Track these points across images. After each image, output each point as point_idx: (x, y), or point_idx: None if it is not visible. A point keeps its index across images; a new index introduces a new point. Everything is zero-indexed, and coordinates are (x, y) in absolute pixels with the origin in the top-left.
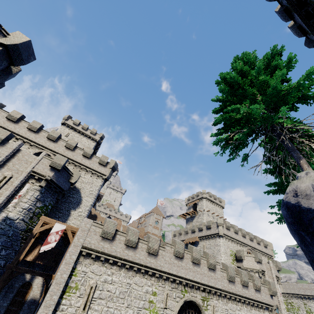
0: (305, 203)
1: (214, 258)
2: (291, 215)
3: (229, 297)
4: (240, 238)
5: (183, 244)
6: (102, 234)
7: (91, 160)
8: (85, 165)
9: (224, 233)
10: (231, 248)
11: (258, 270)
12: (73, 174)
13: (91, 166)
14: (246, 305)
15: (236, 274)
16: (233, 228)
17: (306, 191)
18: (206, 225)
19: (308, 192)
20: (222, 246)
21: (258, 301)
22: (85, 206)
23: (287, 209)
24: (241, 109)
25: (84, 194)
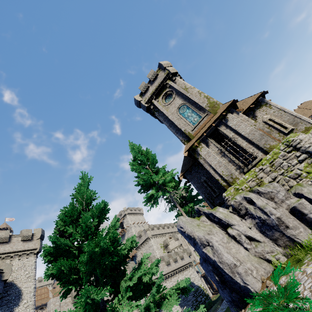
0: (181, 229)
1: (155, 257)
2: (180, 232)
3: (171, 275)
4: (162, 231)
5: (133, 262)
6: (74, 300)
7: (11, 243)
8: (7, 252)
9: (152, 235)
10: (159, 242)
11: (179, 245)
12: (3, 270)
13: (15, 249)
14: (180, 273)
15: (169, 257)
16: (156, 227)
17: (180, 225)
18: (137, 236)
19: (181, 226)
20: (154, 245)
21: (185, 265)
22: (29, 294)
23: (179, 230)
24: (154, 196)
25: (21, 282)
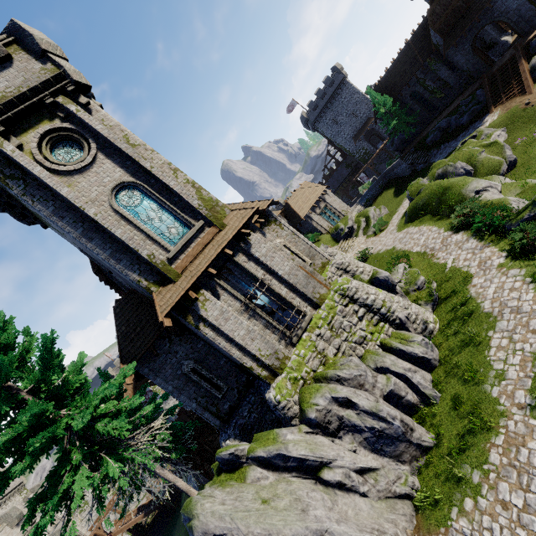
0: None
1: None
2: None
3: None
4: None
5: None
6: None
7: None
8: None
9: None
10: None
11: (27, 531)
12: None
13: None
14: None
15: None
16: None
17: (215, 532)
18: None
19: (218, 533)
20: None
21: None
22: None
23: None
24: (104, 493)
25: None
